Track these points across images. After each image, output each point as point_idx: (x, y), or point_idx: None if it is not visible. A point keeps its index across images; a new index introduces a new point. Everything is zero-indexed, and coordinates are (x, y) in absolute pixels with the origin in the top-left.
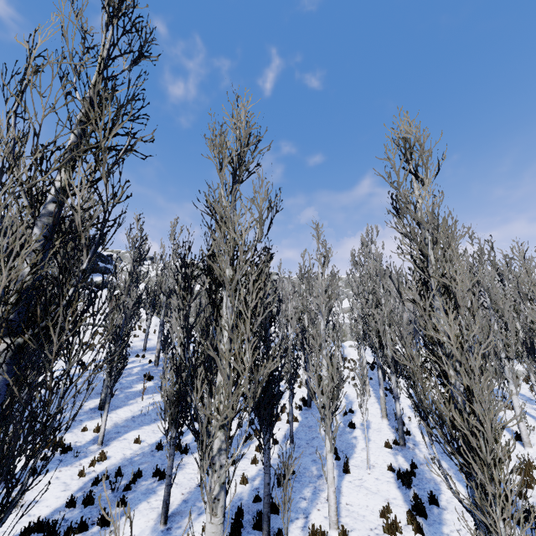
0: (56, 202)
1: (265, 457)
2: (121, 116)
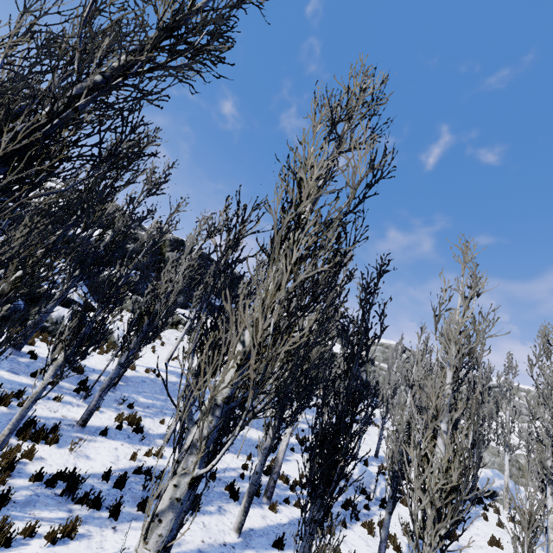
0: (103, 75)
1: (302, 546)
2: (201, 30)
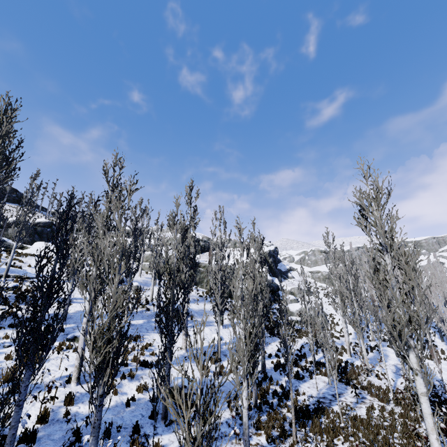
0: None
1: None
2: None
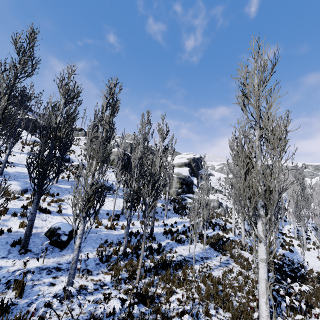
0: None
1: None
2: None
